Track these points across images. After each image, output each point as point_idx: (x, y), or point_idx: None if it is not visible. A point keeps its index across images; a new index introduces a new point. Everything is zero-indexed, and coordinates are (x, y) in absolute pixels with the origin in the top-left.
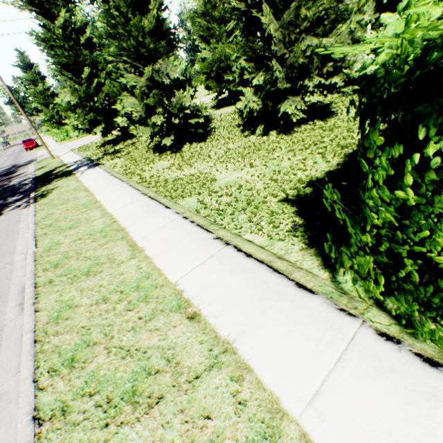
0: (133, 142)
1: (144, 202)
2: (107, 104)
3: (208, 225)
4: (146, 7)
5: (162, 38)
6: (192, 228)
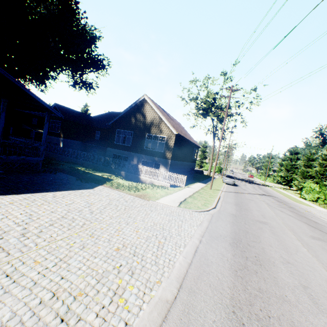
0: (290, 190)
1: (287, 193)
2: (290, 179)
3: (294, 195)
4: (309, 172)
5: (310, 176)
6: (292, 195)
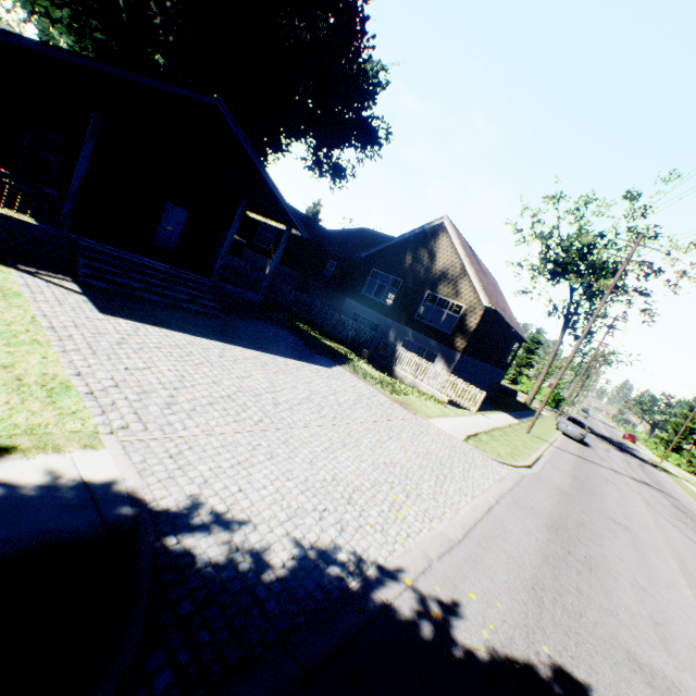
0: None
1: None
2: None
3: None
4: None
5: None
6: None
